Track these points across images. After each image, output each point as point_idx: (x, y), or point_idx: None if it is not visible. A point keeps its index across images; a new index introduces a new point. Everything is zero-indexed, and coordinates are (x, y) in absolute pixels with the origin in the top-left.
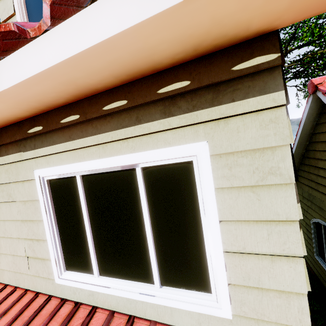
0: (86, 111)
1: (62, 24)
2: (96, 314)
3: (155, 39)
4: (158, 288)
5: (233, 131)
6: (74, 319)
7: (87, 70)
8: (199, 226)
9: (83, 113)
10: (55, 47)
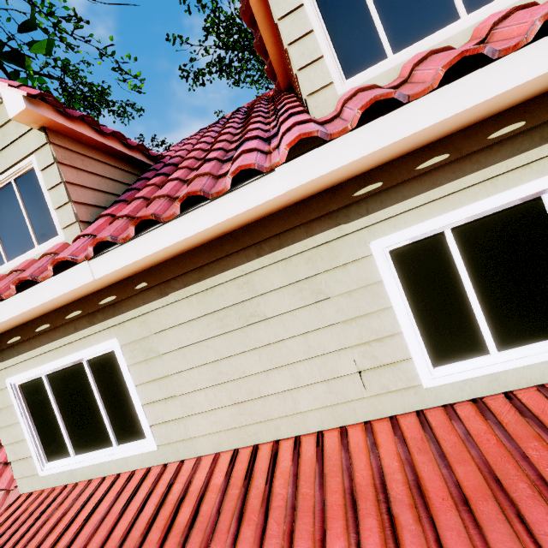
0: (460, 147)
1: (546, 38)
2: (517, 396)
3: None
4: None
5: None
6: (495, 409)
7: (534, 85)
8: None
9: (455, 150)
10: (534, 62)
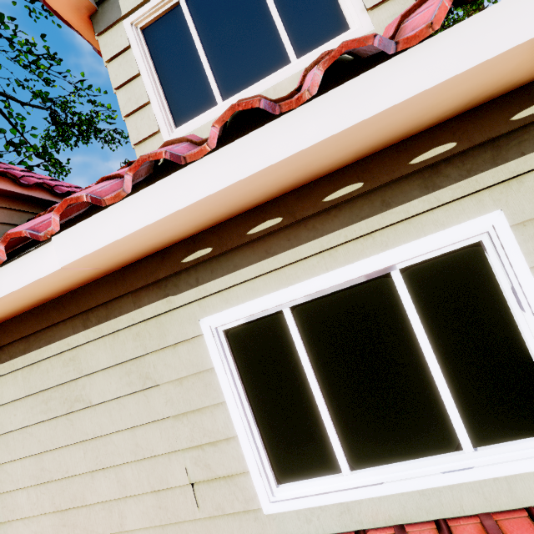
0: (293, 210)
1: (334, 90)
2: None
3: (449, 93)
4: (471, 452)
5: (533, 190)
6: None
7: (343, 144)
8: (514, 331)
9: (288, 213)
10: (323, 119)
